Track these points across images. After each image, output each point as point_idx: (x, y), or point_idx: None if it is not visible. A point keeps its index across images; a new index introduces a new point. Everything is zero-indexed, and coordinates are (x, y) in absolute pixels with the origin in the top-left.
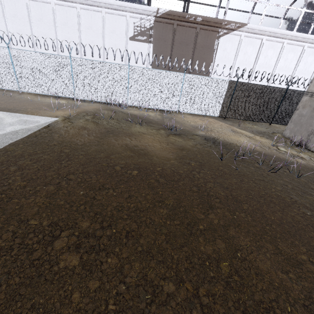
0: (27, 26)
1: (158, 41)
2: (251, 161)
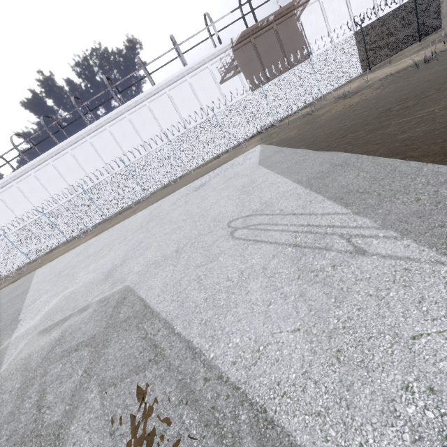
0: (136, 137)
1: (246, 66)
2: (441, 55)
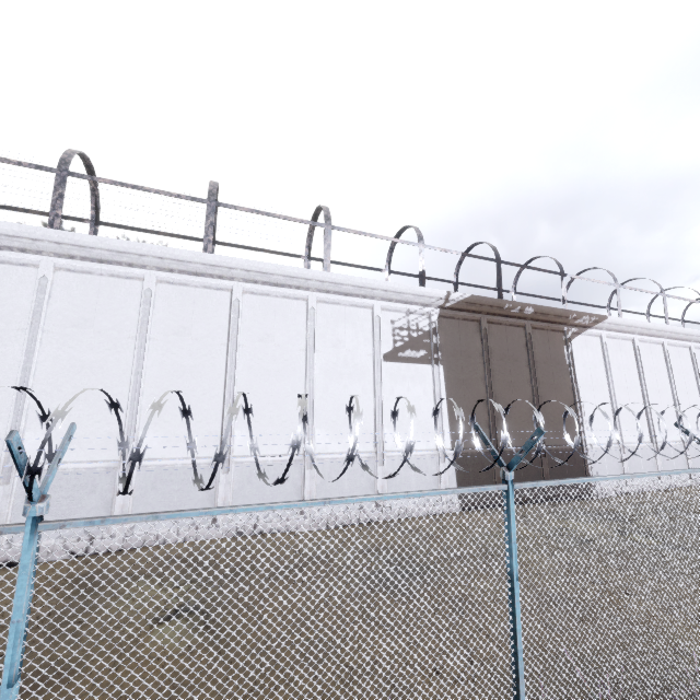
0: (13, 342)
1: (454, 358)
2: None
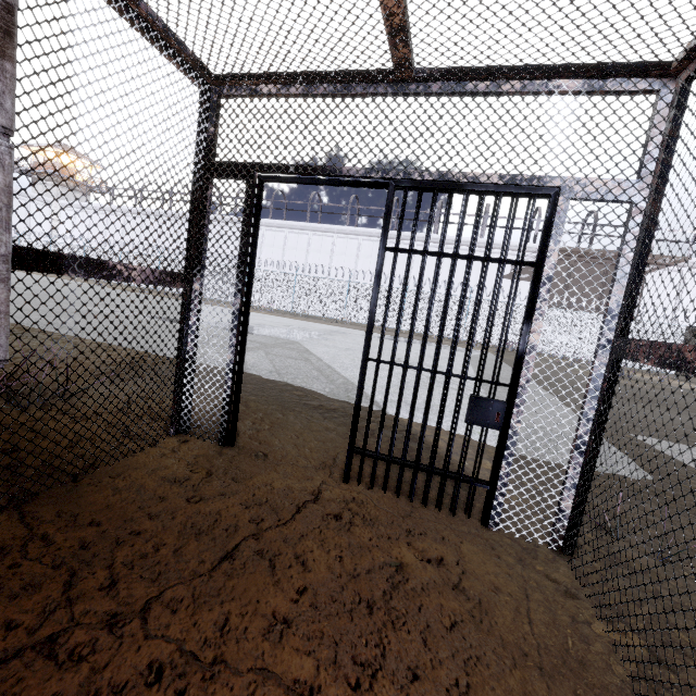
0: None
1: None
2: None
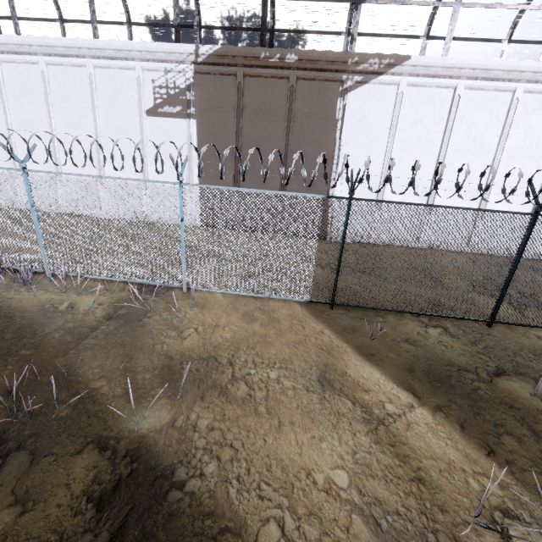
0: None
1: (208, 114)
2: None
